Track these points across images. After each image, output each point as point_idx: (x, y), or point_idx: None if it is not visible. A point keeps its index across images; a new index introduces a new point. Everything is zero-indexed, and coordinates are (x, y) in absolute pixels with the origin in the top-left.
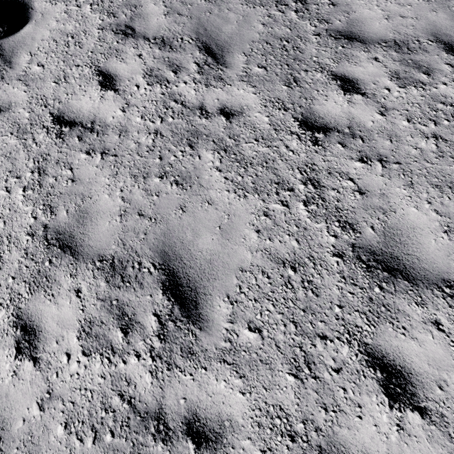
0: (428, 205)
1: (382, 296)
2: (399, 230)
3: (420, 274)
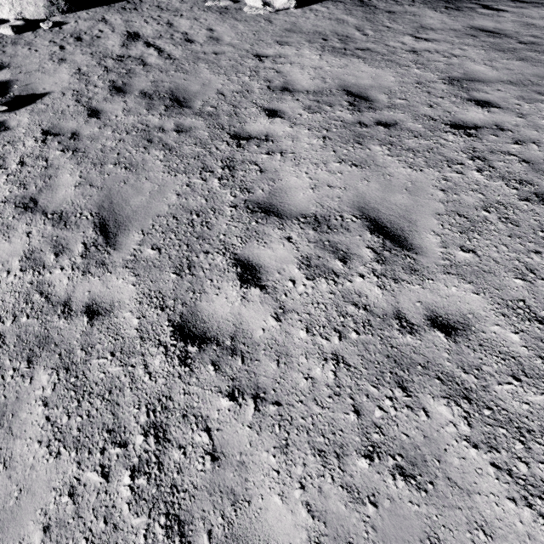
0: (300, 491)
1: None
2: None
3: None
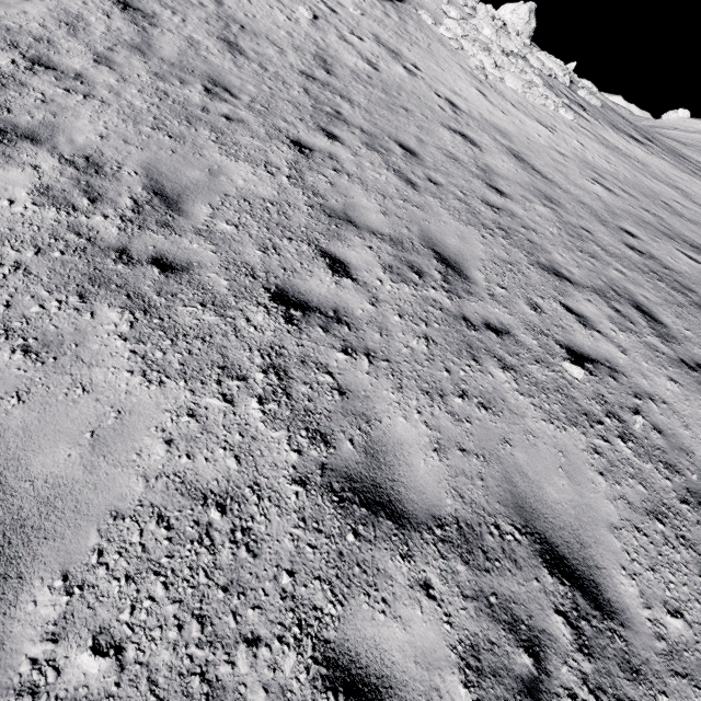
0: None
1: None
2: None
3: None
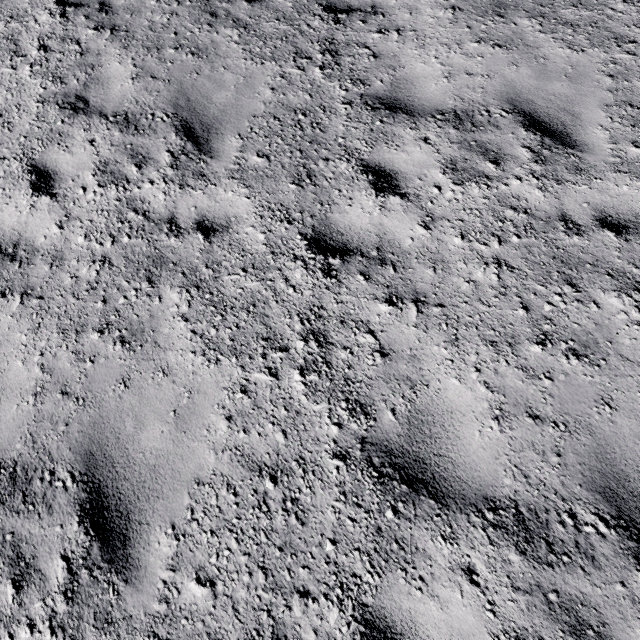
0: (476, 374)
1: (396, 524)
2: (430, 416)
3: (453, 488)
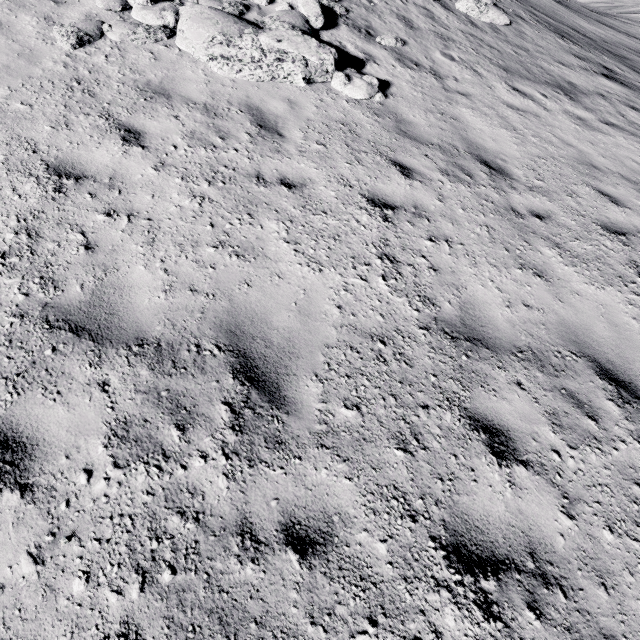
0: None
1: None
2: None
3: None
